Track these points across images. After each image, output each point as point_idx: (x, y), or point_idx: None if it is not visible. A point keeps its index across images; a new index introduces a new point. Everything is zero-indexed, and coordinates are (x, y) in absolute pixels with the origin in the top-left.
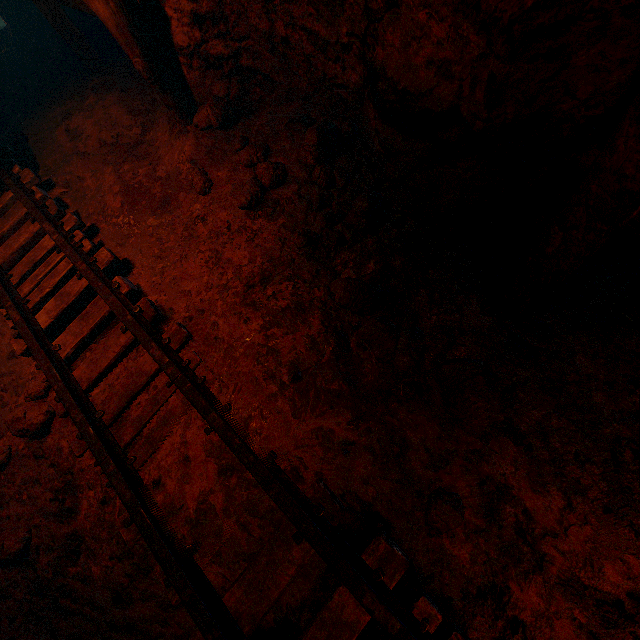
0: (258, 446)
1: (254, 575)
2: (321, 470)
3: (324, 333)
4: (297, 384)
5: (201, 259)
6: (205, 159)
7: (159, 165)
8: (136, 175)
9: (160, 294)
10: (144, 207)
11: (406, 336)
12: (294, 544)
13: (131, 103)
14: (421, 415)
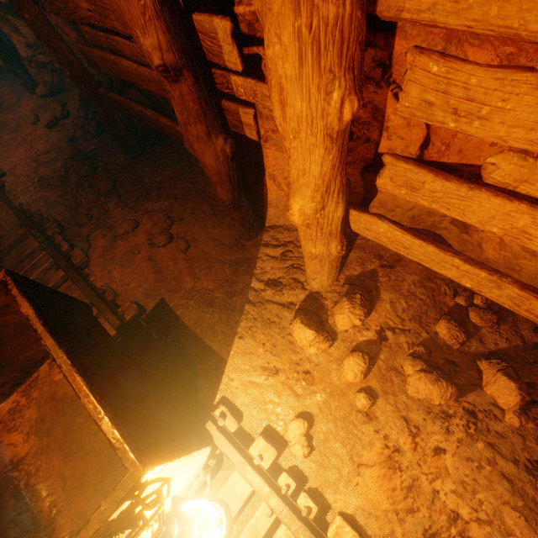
0: (17, 202)
1: (2, 241)
2: (41, 209)
3: (61, 168)
4: (40, 182)
5: (25, 150)
6: (39, 110)
7: (18, 113)
8: (6, 118)
9: (1, 164)
10: (5, 131)
11: (88, 165)
12: (20, 229)
13: (14, 87)
14: (90, 194)
